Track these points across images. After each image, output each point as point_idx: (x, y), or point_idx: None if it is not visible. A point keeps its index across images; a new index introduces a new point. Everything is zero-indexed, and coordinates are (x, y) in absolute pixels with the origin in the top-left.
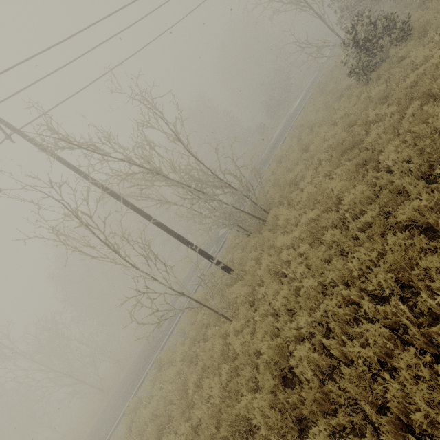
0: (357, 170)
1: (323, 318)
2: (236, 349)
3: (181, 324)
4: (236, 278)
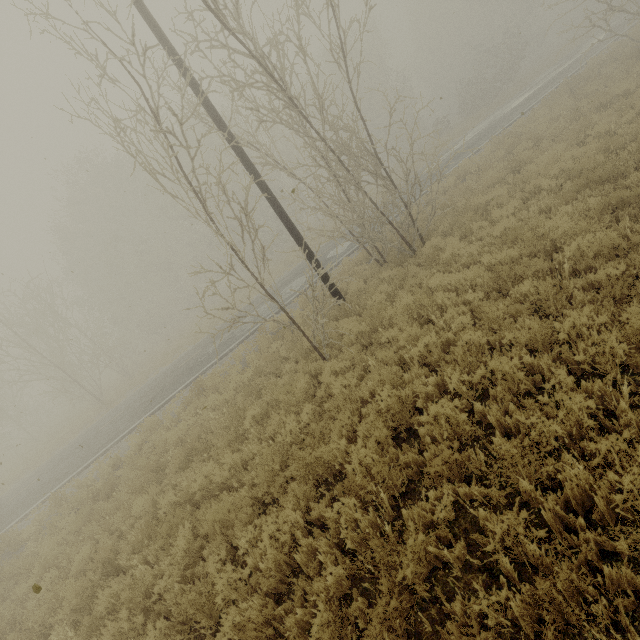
0: (603, 214)
1: (483, 381)
2: (333, 389)
3: (240, 352)
4: (347, 312)
